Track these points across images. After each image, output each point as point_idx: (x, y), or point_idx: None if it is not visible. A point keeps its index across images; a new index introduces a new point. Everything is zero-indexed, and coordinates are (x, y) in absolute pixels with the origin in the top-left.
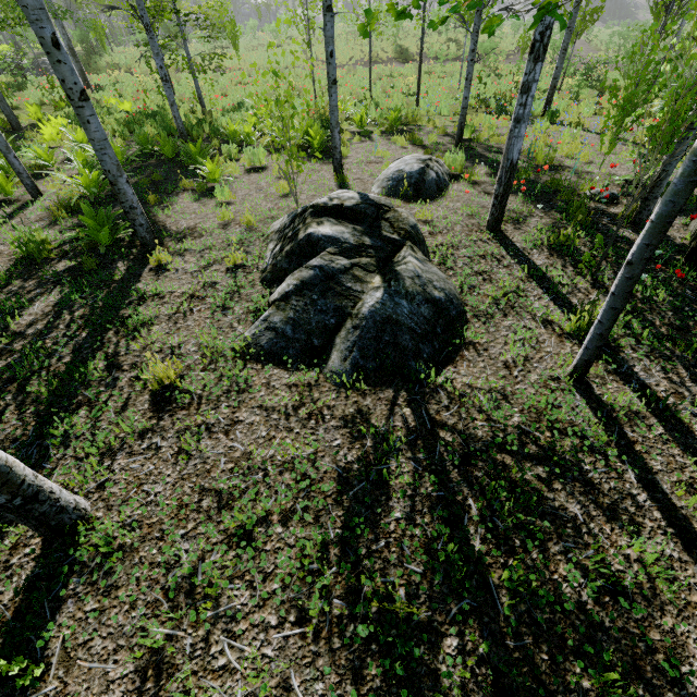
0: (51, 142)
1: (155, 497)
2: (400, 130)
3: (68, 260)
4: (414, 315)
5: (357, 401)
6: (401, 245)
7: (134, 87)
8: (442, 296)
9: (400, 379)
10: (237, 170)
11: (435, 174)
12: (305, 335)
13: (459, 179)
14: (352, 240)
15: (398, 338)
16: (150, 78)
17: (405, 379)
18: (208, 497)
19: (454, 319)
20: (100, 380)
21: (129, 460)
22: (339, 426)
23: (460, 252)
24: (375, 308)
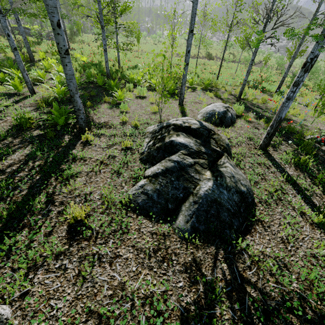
0: (46, 69)
1: (56, 312)
2: (209, 89)
3: (39, 130)
4: (230, 200)
5: (193, 252)
6: (221, 154)
7: (89, 51)
8: (245, 190)
9: (219, 240)
10: (132, 96)
11: (230, 114)
12: (164, 201)
13: (240, 118)
14: (195, 147)
15: (219, 213)
16: (97, 49)
17: (222, 240)
18: (92, 318)
19: (250, 203)
20: (40, 210)
21: (45, 276)
22: (181, 270)
23: (246, 159)
24: (208, 193)
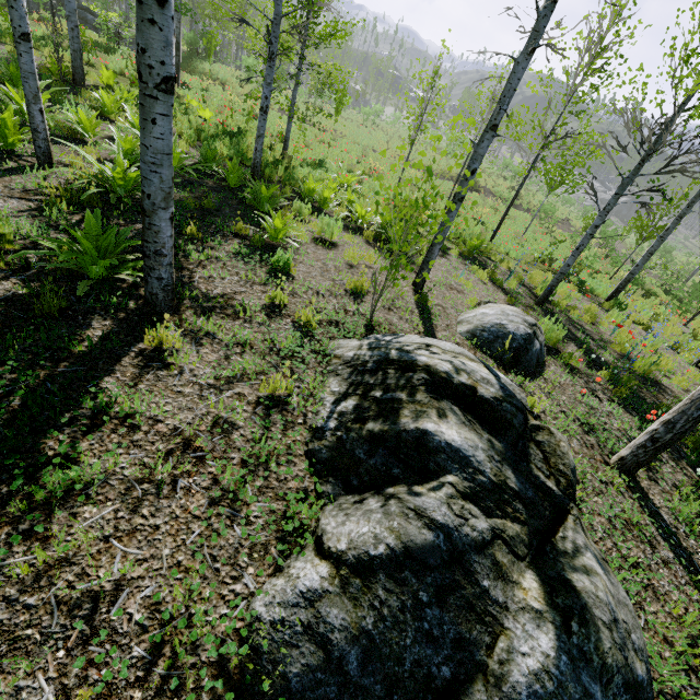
0: (107, 111)
1: None
2: (475, 257)
3: (17, 284)
4: None
5: None
6: (563, 509)
7: (221, 101)
8: (645, 673)
9: None
10: (305, 236)
11: (539, 346)
12: (383, 686)
13: (553, 354)
14: (489, 467)
15: None
16: (240, 101)
17: None
18: None
19: None
20: None
21: None
22: None
23: (592, 500)
24: (543, 689)
